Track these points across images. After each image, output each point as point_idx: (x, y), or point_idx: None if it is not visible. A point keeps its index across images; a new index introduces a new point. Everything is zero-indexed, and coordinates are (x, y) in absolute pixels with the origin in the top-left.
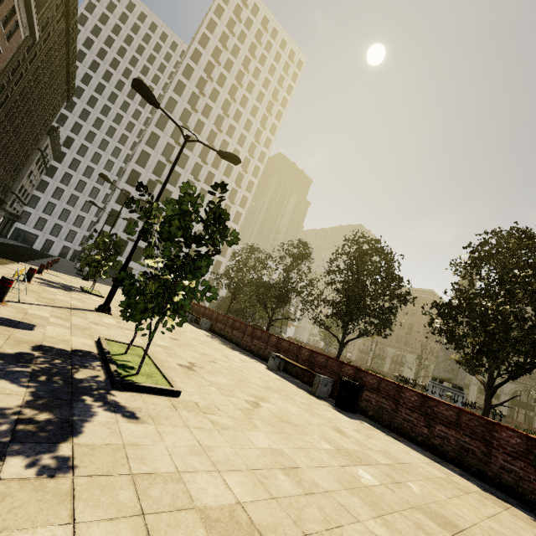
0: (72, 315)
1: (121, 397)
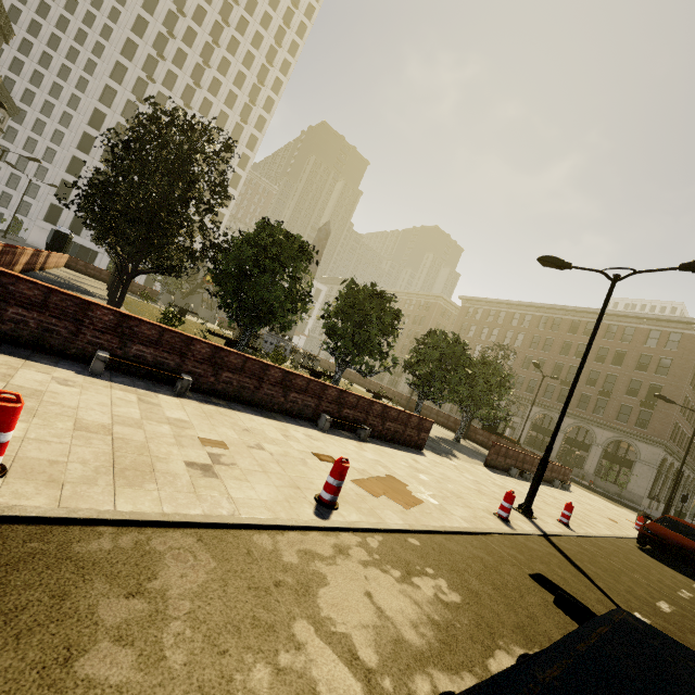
0: None
1: None
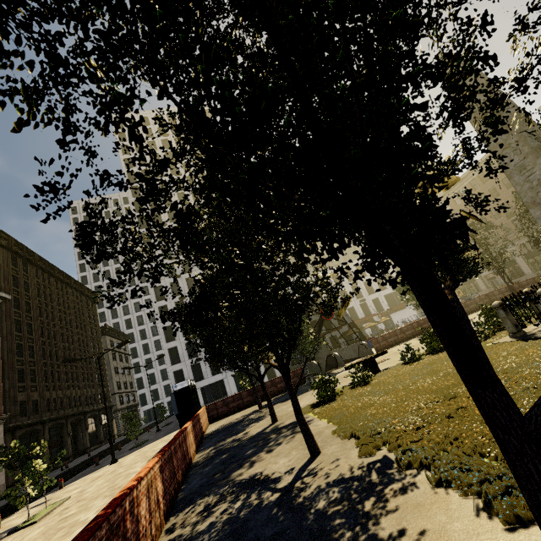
0: None
1: None
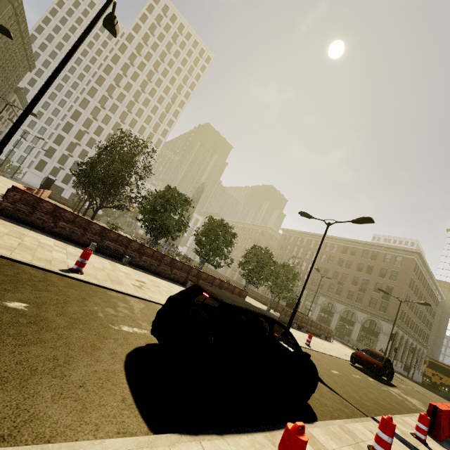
0: None
1: None
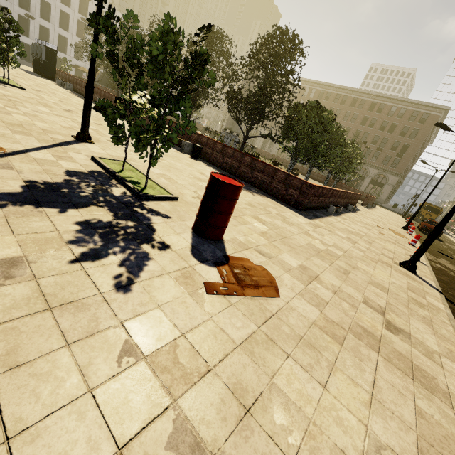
0: None
1: (3, 85)
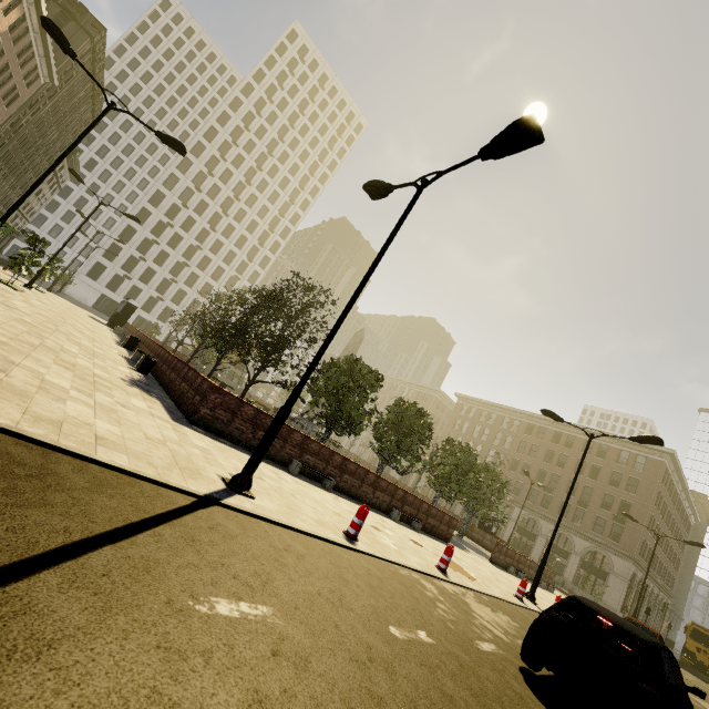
0: (3, 277)
1: None
